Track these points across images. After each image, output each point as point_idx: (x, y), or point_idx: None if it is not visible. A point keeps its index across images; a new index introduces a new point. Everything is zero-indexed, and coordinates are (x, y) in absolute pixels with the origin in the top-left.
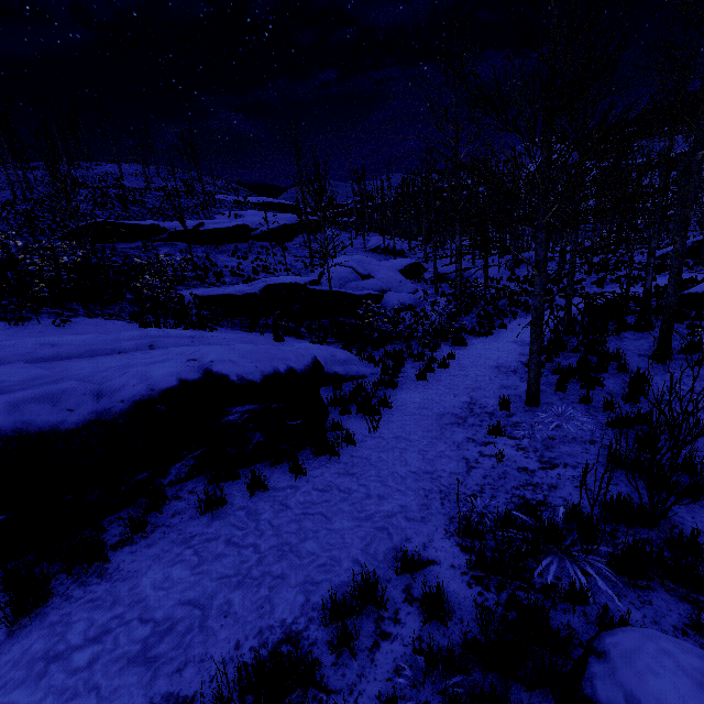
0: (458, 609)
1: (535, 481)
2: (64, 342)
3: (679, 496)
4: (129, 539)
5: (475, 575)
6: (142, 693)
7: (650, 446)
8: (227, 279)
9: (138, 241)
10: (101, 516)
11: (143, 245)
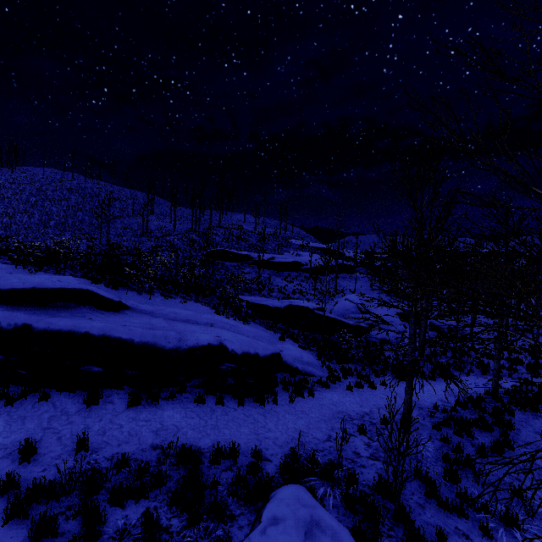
0: (264, 477)
1: (356, 460)
2: (180, 313)
3: (403, 484)
4: (168, 398)
5: (281, 471)
6: (151, 440)
7: (451, 476)
8: (274, 294)
9: (236, 262)
10: (163, 386)
11: (237, 266)
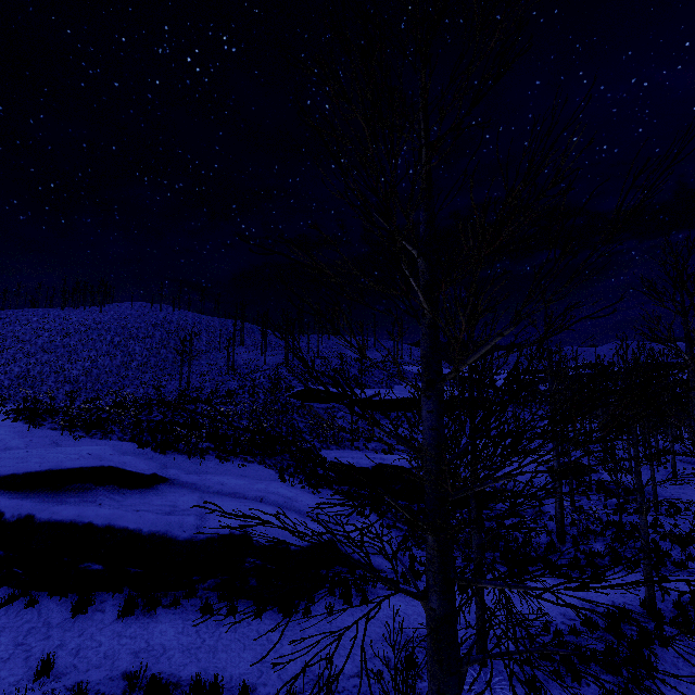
0: None
1: None
2: (227, 483)
3: None
4: (170, 606)
5: None
6: (127, 664)
7: None
8: (372, 445)
9: (329, 403)
10: (170, 589)
11: (327, 409)
